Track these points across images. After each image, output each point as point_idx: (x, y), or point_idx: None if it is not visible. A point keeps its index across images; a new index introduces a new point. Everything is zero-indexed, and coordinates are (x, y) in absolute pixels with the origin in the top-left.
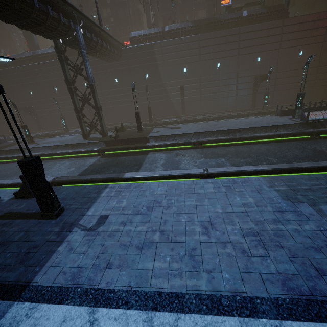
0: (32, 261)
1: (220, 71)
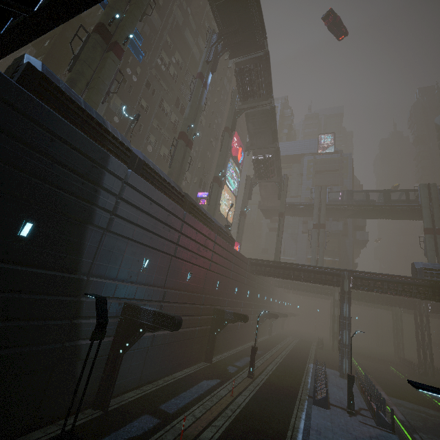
0: None
1: (189, 286)
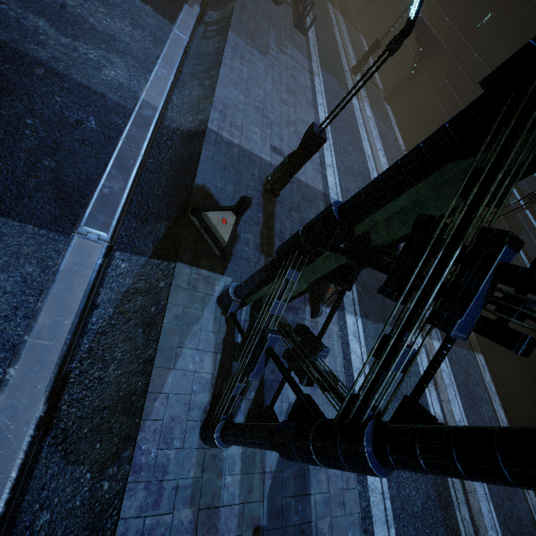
0: (313, 195)
1: None
